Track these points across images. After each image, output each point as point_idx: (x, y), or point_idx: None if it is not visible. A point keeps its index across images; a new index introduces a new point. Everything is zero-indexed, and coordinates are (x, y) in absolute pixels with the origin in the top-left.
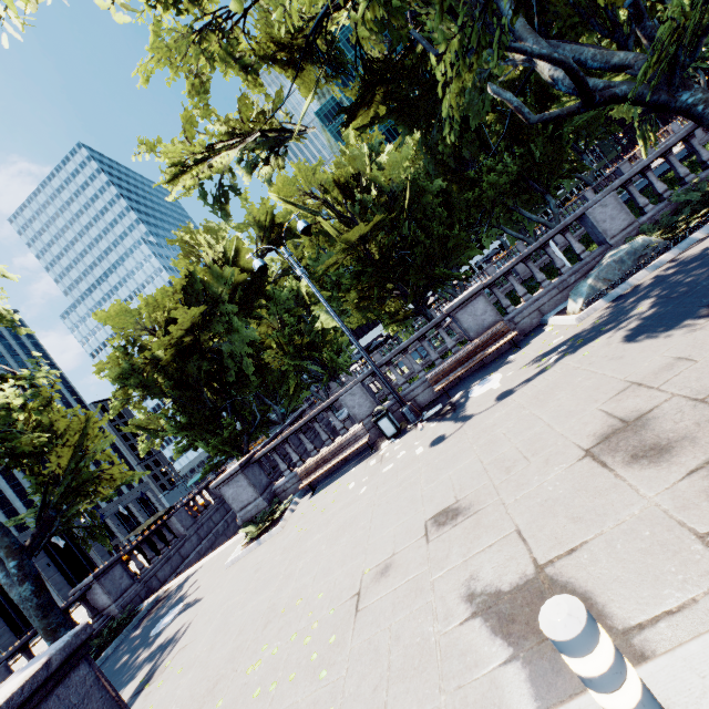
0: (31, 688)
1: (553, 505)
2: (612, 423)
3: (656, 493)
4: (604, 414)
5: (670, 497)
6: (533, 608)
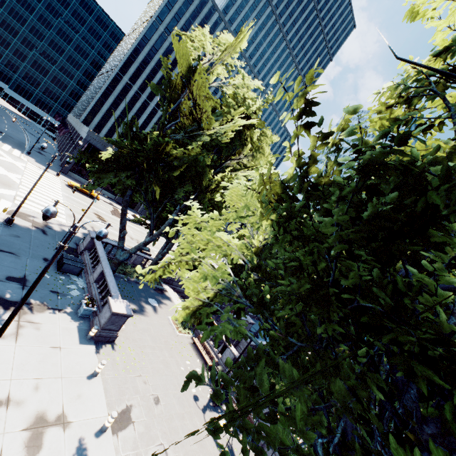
0: (122, 314)
1: (148, 429)
2: (171, 454)
3: (143, 451)
4: (176, 454)
5: (140, 453)
6: (125, 418)
